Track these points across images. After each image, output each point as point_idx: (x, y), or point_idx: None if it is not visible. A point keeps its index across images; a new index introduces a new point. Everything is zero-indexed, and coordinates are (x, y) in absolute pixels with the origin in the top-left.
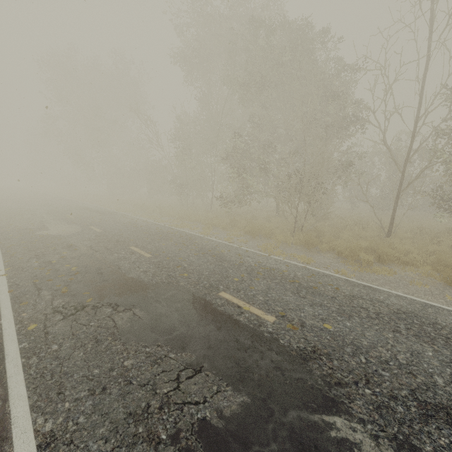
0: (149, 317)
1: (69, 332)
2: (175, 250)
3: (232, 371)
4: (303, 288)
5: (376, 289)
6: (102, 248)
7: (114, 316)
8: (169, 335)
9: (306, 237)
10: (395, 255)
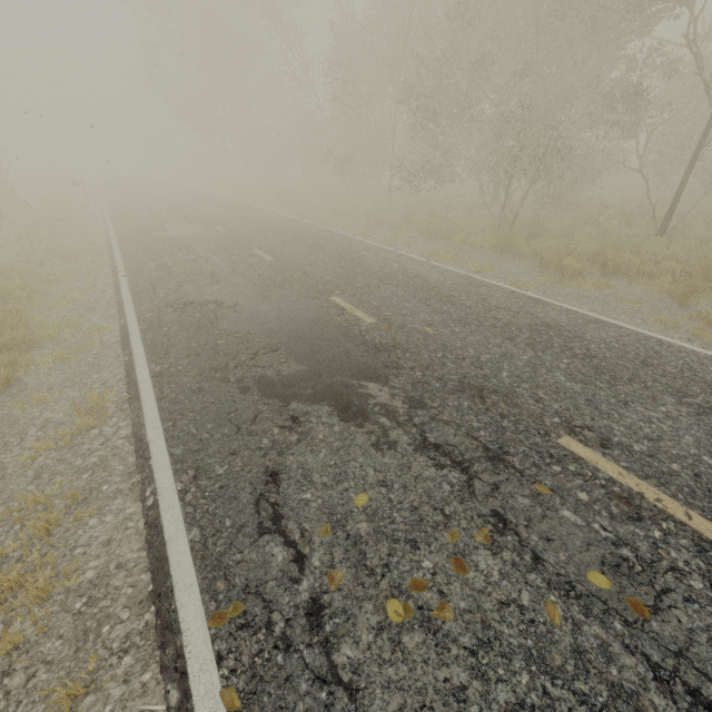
0: (248, 313)
1: (177, 320)
2: (305, 253)
3: (304, 352)
4: (438, 297)
5: (544, 302)
6: (220, 251)
7: (217, 311)
8: (261, 327)
9: (500, 236)
10: (633, 262)
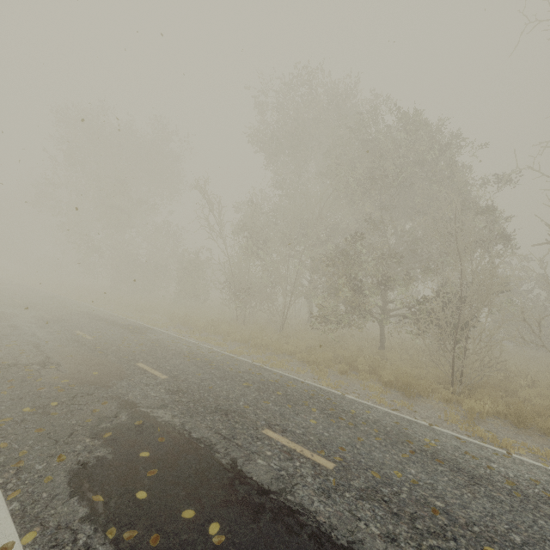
0: None
1: None
2: (352, 441)
3: None
4: None
5: None
6: (213, 437)
7: None
8: None
9: (516, 408)
10: None
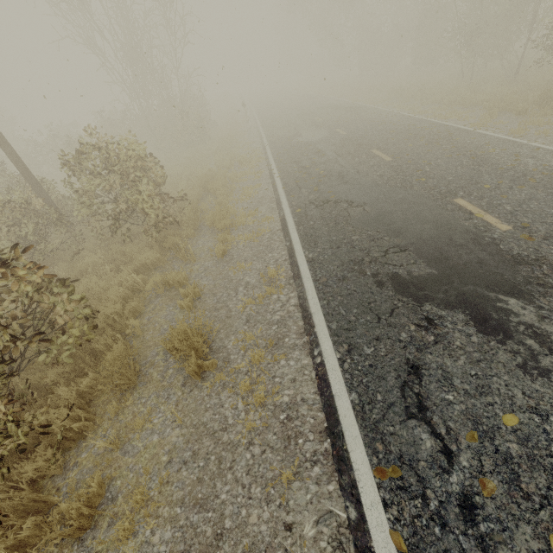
0: (375, 213)
1: (319, 216)
2: (422, 152)
3: (432, 256)
4: None
5: None
6: (344, 153)
7: (348, 209)
8: (388, 227)
9: None
10: None
